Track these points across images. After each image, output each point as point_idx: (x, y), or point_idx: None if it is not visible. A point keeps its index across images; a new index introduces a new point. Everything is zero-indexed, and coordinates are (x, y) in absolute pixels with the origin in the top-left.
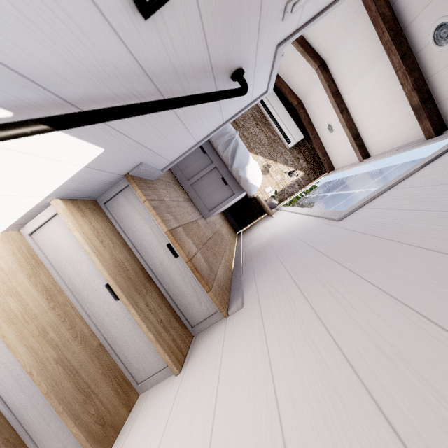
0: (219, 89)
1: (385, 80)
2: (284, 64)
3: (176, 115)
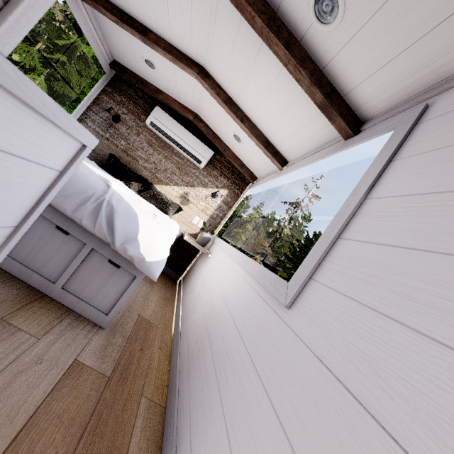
0: None
1: (275, 77)
2: (161, 77)
3: None
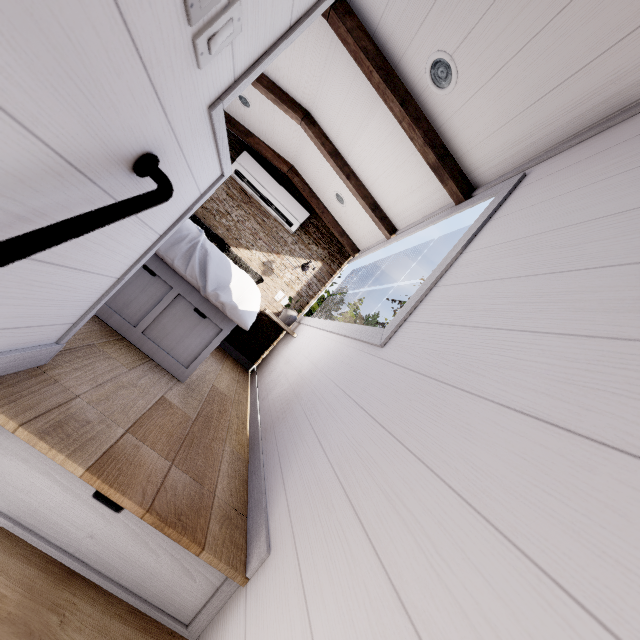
0: (116, 193)
1: (389, 133)
2: (255, 118)
3: (30, 259)
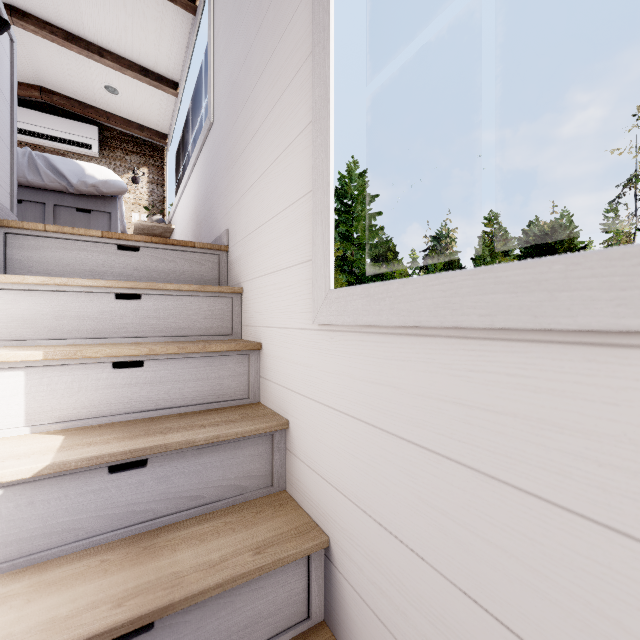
0: None
1: None
2: None
3: None
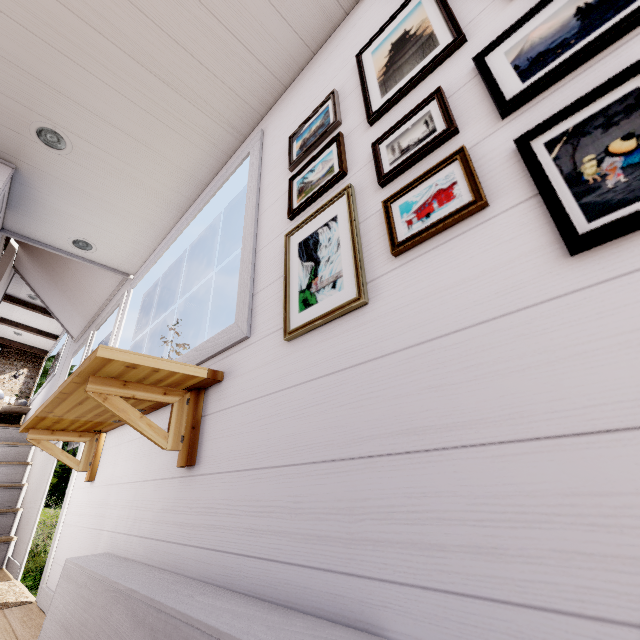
0: None
1: (27, 310)
2: None
3: None
